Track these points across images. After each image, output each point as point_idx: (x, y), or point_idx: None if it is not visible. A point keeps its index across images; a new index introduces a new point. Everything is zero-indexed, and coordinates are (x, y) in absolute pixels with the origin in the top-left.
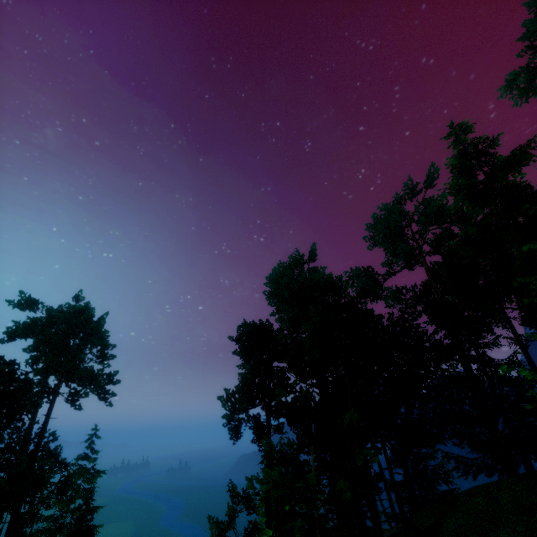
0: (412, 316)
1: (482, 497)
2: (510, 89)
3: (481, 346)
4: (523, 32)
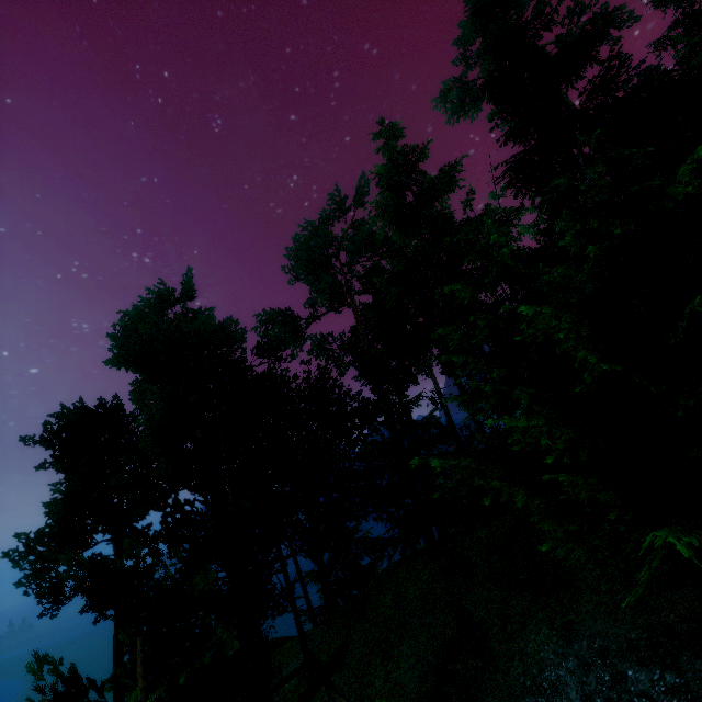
0: (340, 370)
1: (392, 595)
2: (444, 102)
3: (402, 407)
4: (459, 36)
